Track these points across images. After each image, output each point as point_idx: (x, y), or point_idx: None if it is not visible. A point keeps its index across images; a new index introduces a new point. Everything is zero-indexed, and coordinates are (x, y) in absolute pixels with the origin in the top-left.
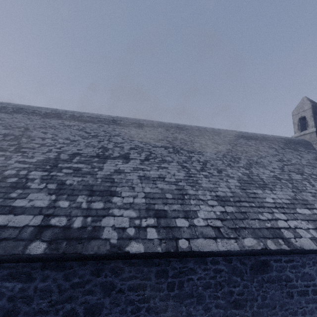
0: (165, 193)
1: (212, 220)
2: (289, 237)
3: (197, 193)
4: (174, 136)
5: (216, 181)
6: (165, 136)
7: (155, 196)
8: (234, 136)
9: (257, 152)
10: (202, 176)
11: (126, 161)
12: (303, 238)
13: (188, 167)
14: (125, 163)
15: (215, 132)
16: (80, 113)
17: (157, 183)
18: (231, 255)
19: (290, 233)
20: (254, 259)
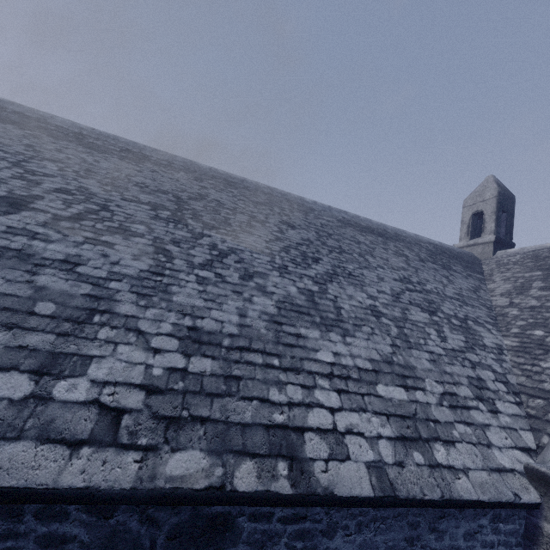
0: (41, 300)
1: (120, 389)
2: (312, 458)
3: (142, 314)
4: (201, 193)
5: (220, 295)
6: (178, 188)
7: None
8: (338, 221)
9: (365, 257)
10: (194, 278)
11: (8, 210)
12: (349, 464)
13: (174, 254)
14: None
15: (304, 205)
16: None
17: (42, 271)
18: (99, 501)
19: (323, 444)
20: (191, 511)
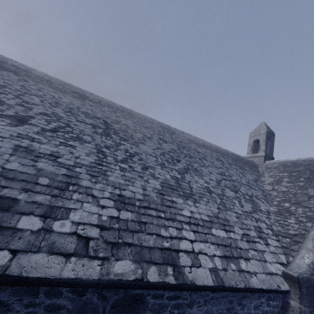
0: (41, 176)
1: (86, 227)
2: (183, 265)
3: (94, 186)
4: (117, 120)
5: (132, 177)
6: (105, 116)
7: (18, 177)
8: (187, 140)
9: (202, 160)
10: (118, 167)
11: (17, 123)
12: (201, 269)
13: (107, 154)
14: (12, 125)
15: (170, 130)
16: (4, 57)
17: (40, 160)
18: (81, 286)
19: (188, 258)
20: (124, 293)
